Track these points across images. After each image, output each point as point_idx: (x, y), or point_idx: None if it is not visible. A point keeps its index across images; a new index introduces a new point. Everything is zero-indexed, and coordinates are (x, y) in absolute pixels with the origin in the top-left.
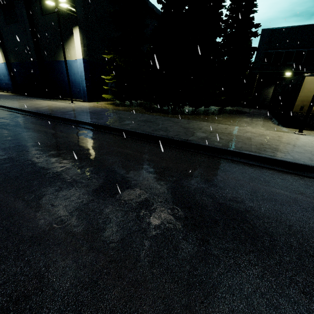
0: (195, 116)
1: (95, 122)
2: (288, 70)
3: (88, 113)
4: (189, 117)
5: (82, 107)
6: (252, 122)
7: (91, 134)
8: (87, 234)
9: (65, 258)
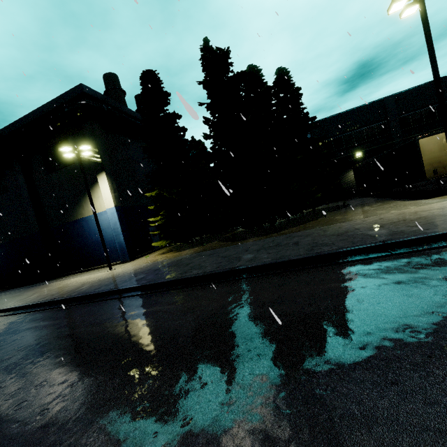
0: (302, 225)
1: (206, 272)
2: (356, 152)
3: (165, 268)
4: (302, 228)
5: (139, 266)
6: (381, 207)
7: (226, 288)
8: None
9: None
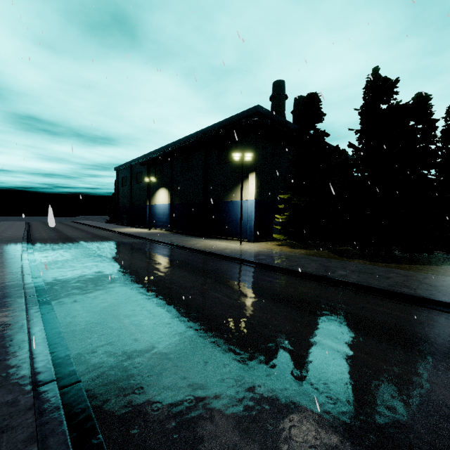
0: (418, 265)
1: (306, 271)
2: None
3: (279, 258)
4: (413, 268)
5: (261, 249)
6: None
7: (315, 285)
8: (447, 385)
9: (449, 398)
